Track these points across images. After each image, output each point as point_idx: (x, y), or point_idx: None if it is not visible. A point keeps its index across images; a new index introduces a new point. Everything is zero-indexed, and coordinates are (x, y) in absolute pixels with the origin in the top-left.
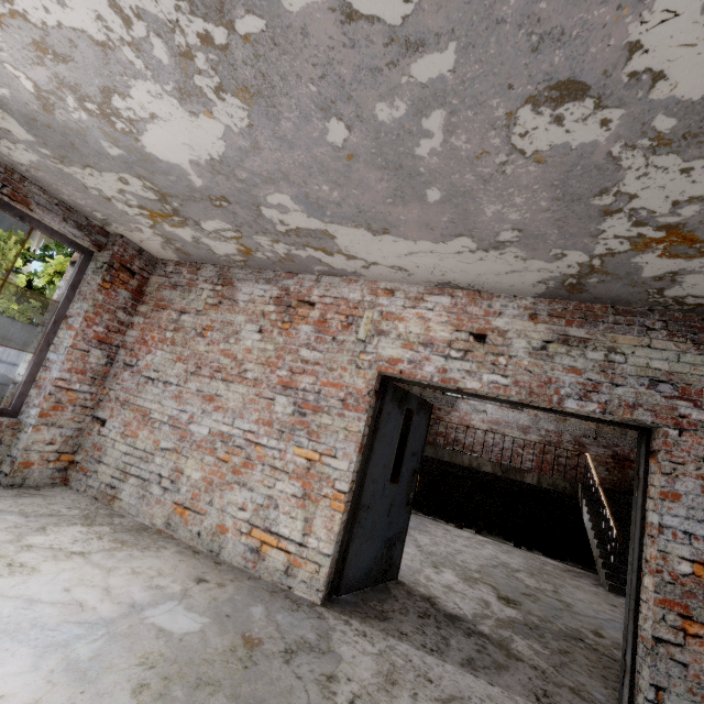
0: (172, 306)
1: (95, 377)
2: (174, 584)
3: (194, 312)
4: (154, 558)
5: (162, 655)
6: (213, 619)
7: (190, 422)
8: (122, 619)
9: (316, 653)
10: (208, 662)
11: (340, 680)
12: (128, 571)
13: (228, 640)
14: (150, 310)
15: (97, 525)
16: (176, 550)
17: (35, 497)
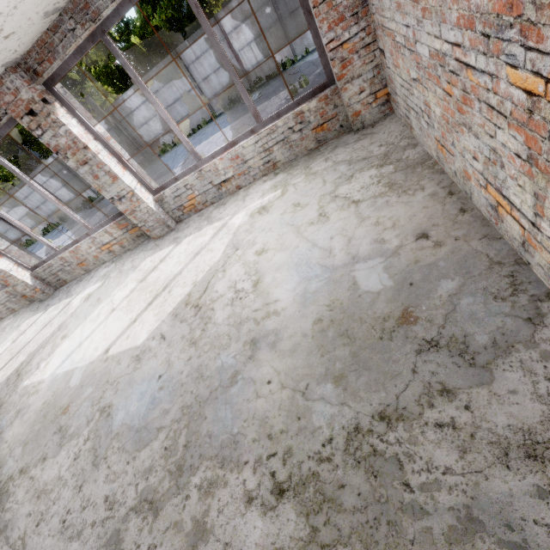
0: None
1: (355, 13)
2: (395, 239)
3: None
4: (402, 205)
5: (341, 304)
6: (395, 285)
7: (415, 42)
8: (341, 269)
9: (460, 360)
10: (360, 321)
11: (454, 400)
12: (373, 222)
13: (389, 309)
14: None
15: (386, 165)
16: (431, 192)
17: (366, 139)
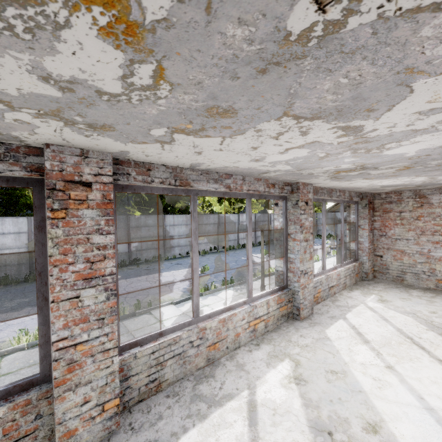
0: (393, 210)
1: (371, 242)
2: None
3: (408, 211)
4: None
5: None
6: None
7: (429, 252)
8: None
9: None
10: None
11: None
12: None
13: None
14: (381, 214)
15: (414, 289)
16: None
17: (380, 283)
